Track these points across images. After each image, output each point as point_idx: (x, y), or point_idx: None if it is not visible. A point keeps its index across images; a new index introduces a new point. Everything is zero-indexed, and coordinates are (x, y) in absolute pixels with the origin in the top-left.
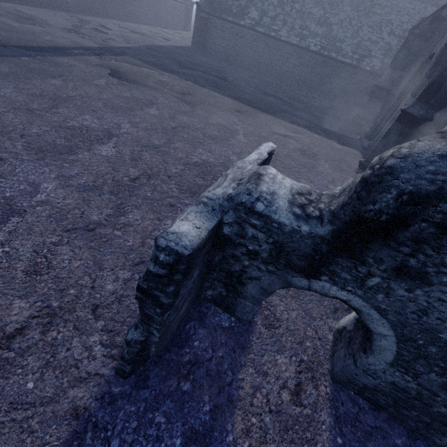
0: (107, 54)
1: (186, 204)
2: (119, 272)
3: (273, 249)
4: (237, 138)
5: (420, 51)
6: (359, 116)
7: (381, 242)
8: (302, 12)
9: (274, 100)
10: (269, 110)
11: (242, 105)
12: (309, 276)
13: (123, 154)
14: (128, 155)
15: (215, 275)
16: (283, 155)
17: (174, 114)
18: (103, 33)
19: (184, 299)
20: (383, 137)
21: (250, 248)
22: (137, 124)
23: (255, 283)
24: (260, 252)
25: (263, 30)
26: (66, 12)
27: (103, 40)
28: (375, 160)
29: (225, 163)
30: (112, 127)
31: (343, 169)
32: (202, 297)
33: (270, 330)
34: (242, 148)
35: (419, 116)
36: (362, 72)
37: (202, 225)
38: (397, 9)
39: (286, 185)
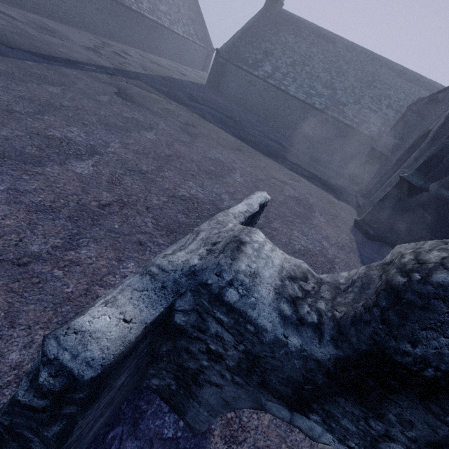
0: (119, 75)
1: (158, 244)
2: (37, 331)
3: (243, 360)
4: (233, 177)
5: (416, 125)
6: (356, 174)
7: (415, 399)
8: (311, 74)
9: (276, 146)
10: (270, 154)
11: (244, 144)
12: (293, 407)
13: (102, 175)
14: (107, 177)
15: (162, 365)
16: (279, 201)
17: (172, 142)
18: (122, 58)
19: (96, 416)
20: (381, 200)
21: (211, 347)
22: (128, 145)
23: (216, 390)
24: (225, 357)
25: (274, 83)
26: (91, 33)
27: (120, 63)
28: (409, 261)
29: (216, 201)
30: (98, 144)
31: (338, 225)
32: (143, 385)
33: (230, 447)
34: (236, 187)
35: (418, 186)
36: (360, 134)
37: (138, 314)
38: (395, 87)
39: (274, 262)
